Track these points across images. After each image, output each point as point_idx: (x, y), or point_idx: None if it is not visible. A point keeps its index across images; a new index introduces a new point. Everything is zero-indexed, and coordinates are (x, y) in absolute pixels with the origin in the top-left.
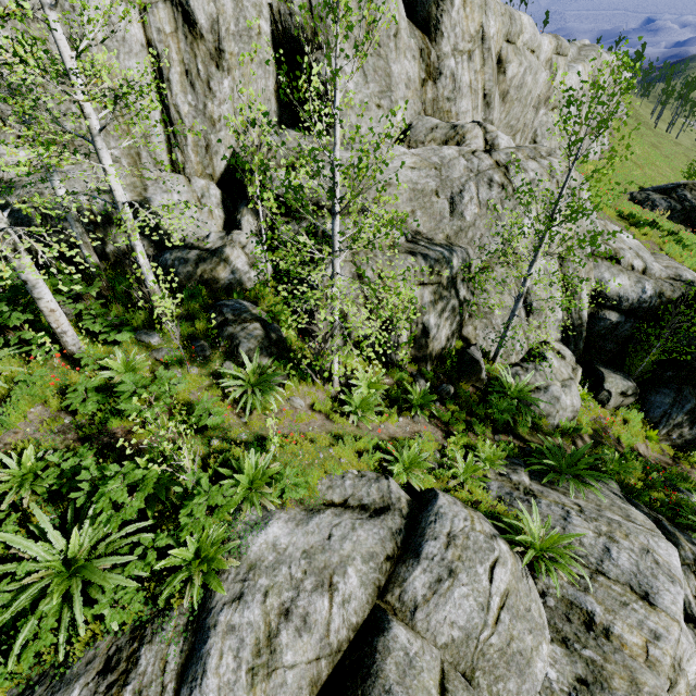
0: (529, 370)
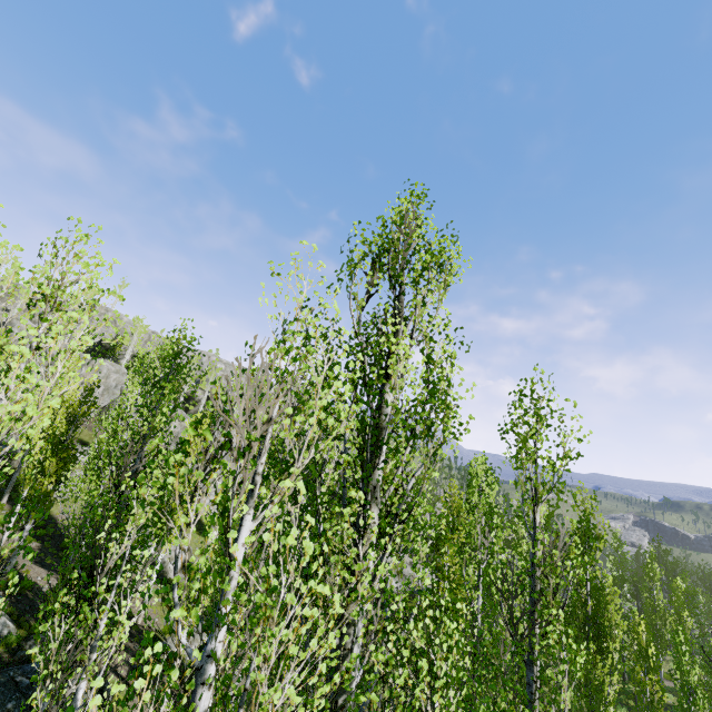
0: None
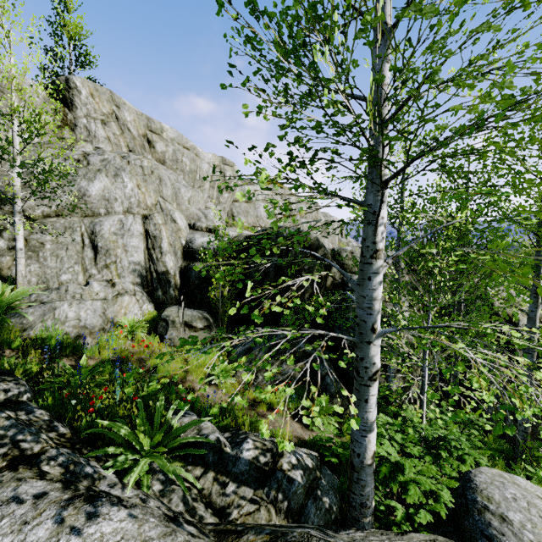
0: (49, 289)
